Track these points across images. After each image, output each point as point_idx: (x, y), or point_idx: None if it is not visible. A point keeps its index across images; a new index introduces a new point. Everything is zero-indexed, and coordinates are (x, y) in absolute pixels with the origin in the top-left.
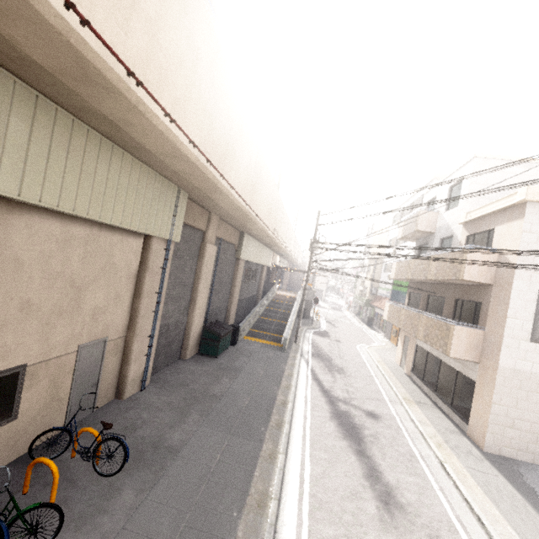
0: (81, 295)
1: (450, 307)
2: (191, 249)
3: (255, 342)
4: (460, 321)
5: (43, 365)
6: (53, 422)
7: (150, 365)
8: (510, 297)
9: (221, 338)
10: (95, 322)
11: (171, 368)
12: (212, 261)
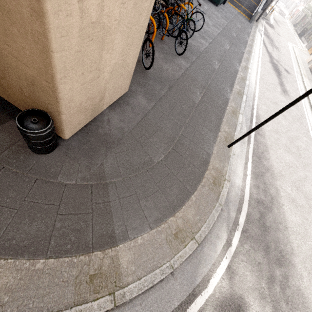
0: None
1: None
2: None
3: (234, 9)
4: None
5: None
6: None
7: None
8: None
9: None
10: None
11: None
12: None
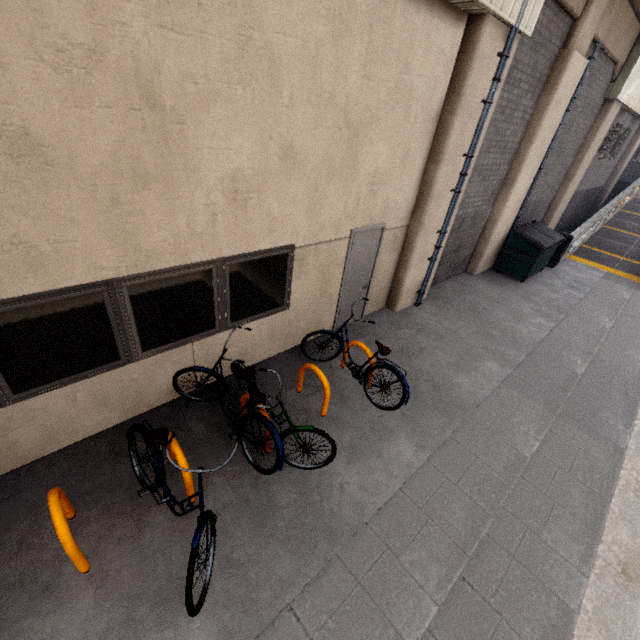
0: (357, 144)
1: None
2: (537, 66)
3: (592, 268)
4: None
5: (311, 249)
6: (323, 320)
7: (431, 273)
8: None
9: (542, 252)
10: (373, 196)
11: (453, 283)
12: (567, 98)
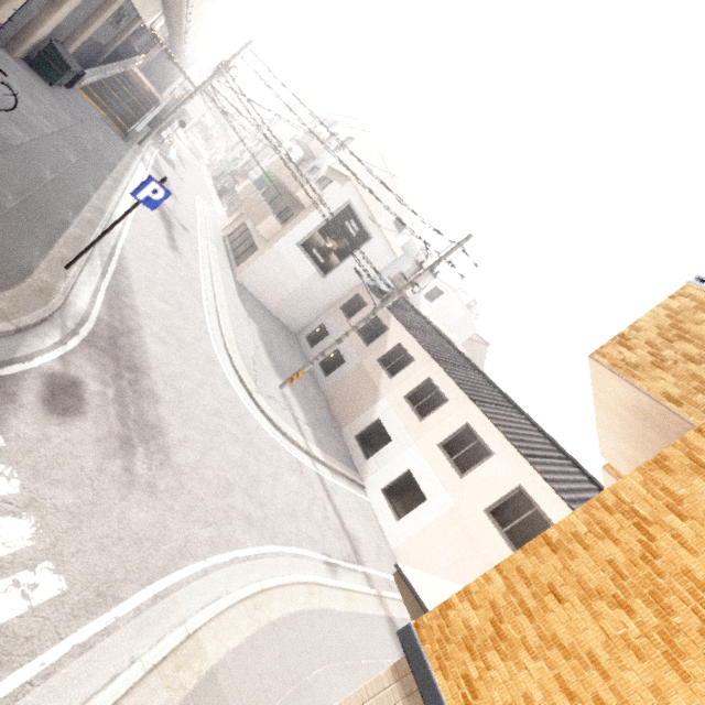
0: None
1: (281, 210)
2: None
3: (93, 106)
4: (279, 219)
5: None
6: None
7: None
8: (305, 219)
9: (70, 72)
10: None
11: None
12: None
